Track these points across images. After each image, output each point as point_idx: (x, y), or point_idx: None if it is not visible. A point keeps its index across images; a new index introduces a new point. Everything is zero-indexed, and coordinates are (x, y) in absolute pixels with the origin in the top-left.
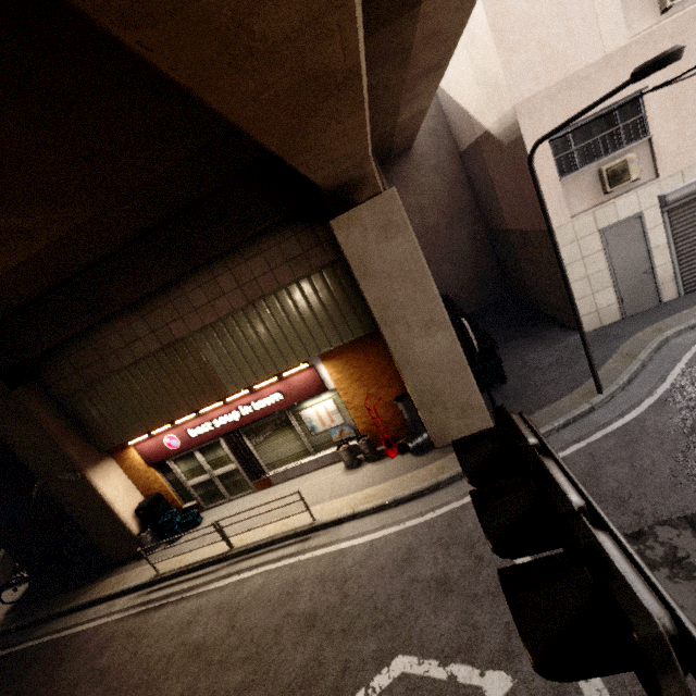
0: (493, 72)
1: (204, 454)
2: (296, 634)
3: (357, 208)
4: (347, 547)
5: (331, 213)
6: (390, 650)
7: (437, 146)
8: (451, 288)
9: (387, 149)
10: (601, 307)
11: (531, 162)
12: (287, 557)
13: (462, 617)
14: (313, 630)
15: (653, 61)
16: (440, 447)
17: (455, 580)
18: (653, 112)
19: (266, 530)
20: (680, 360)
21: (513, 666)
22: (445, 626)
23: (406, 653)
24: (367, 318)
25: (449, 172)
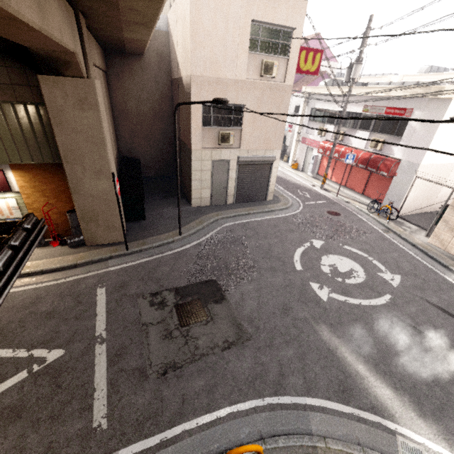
0: (188, 48)
1: None
2: None
3: (63, 78)
4: None
5: (41, 70)
6: None
7: (160, 65)
8: (144, 157)
9: (121, 46)
10: (203, 197)
11: (175, 111)
12: None
13: (53, 328)
14: None
15: (218, 99)
16: (89, 246)
17: (59, 312)
18: (245, 118)
19: None
20: (216, 229)
21: (69, 346)
22: (40, 333)
23: (7, 348)
24: (58, 152)
25: (163, 86)
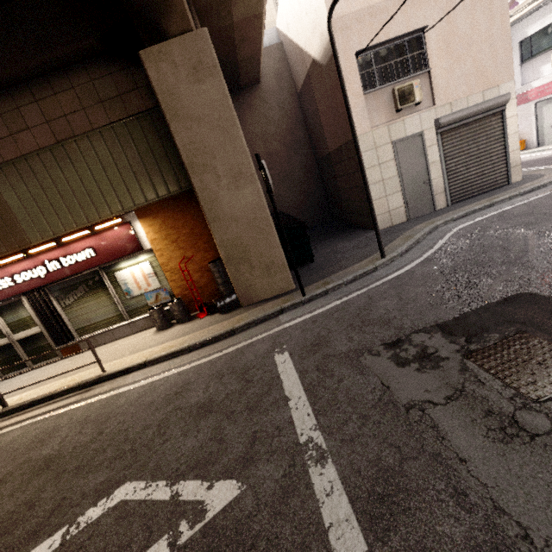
0: None
1: (4, 314)
2: (23, 480)
3: (168, 42)
4: (126, 391)
5: (143, 46)
6: (120, 479)
7: (281, 85)
8: (287, 208)
9: (234, 67)
10: (392, 208)
11: (329, 24)
12: (60, 408)
13: (212, 433)
14: (45, 472)
15: None
16: (246, 306)
17: (218, 402)
18: (431, 50)
19: (52, 387)
20: (444, 237)
21: (248, 472)
22: (190, 445)
23: (136, 478)
24: (183, 174)
25: (289, 109)
